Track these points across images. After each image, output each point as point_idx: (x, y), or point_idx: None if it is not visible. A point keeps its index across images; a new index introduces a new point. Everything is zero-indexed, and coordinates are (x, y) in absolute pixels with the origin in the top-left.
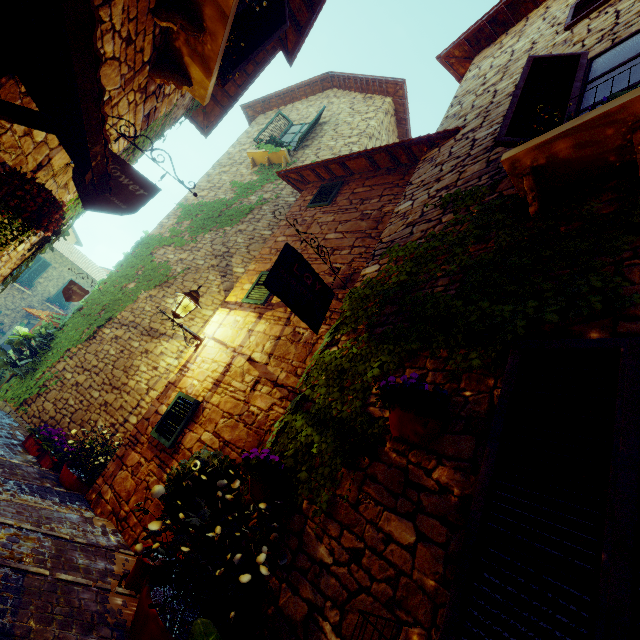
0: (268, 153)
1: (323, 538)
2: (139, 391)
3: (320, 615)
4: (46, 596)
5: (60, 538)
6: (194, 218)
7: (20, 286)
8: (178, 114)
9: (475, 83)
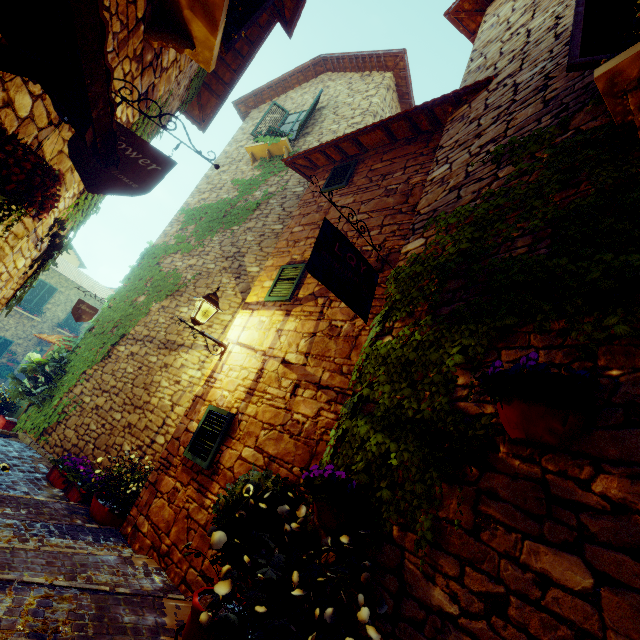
0: (268, 145)
1: (435, 577)
2: (163, 408)
3: None
4: None
5: (99, 591)
6: (198, 222)
7: (29, 314)
8: (173, 107)
9: (497, 31)
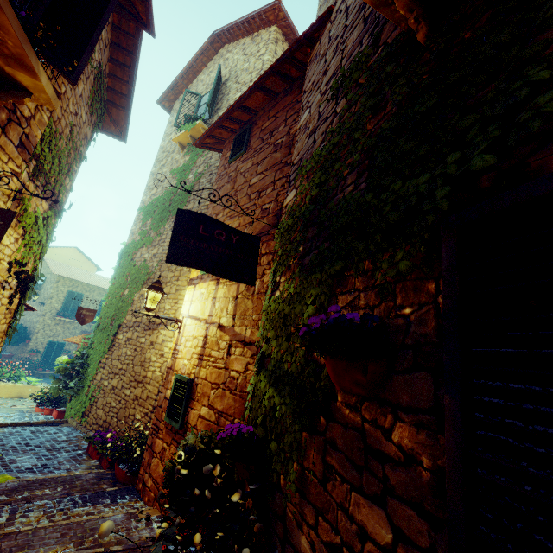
0: (188, 131)
1: (302, 526)
2: (156, 379)
3: None
4: None
5: None
6: (153, 215)
7: (69, 319)
8: (86, 133)
9: None
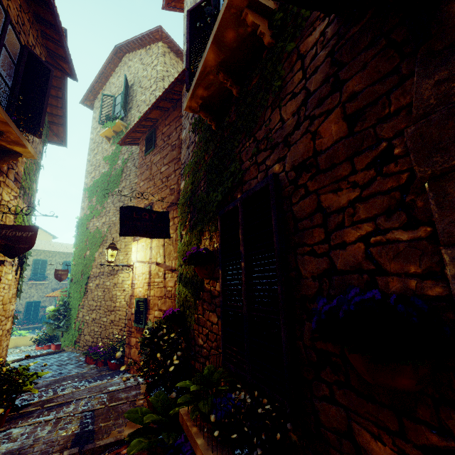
0: (111, 129)
1: (199, 335)
2: (123, 306)
3: (205, 365)
4: (106, 414)
5: (111, 392)
6: (96, 194)
7: (40, 282)
8: (39, 149)
9: None
